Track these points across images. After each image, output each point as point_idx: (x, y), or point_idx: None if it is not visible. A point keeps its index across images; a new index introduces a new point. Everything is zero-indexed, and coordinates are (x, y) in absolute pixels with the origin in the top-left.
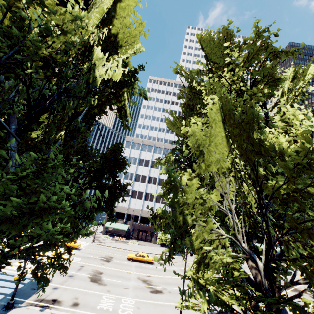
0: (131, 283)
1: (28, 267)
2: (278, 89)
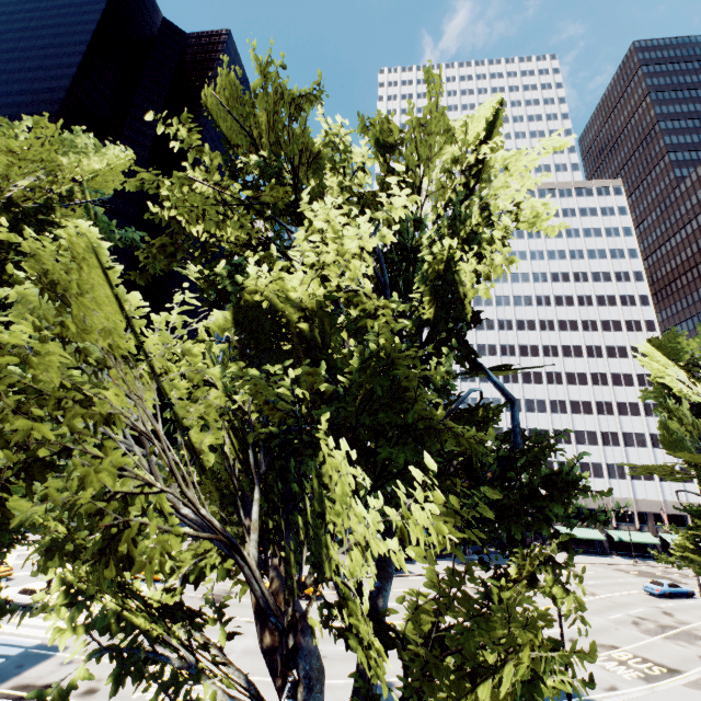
0: (242, 644)
1: (36, 625)
2: (436, 168)
